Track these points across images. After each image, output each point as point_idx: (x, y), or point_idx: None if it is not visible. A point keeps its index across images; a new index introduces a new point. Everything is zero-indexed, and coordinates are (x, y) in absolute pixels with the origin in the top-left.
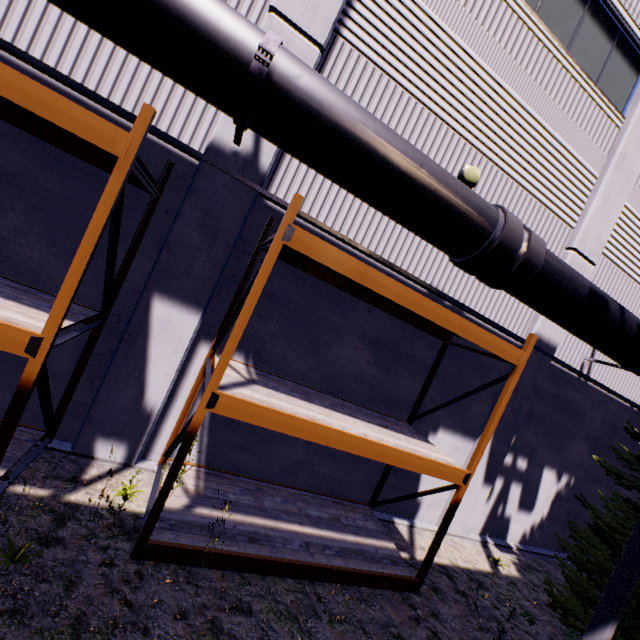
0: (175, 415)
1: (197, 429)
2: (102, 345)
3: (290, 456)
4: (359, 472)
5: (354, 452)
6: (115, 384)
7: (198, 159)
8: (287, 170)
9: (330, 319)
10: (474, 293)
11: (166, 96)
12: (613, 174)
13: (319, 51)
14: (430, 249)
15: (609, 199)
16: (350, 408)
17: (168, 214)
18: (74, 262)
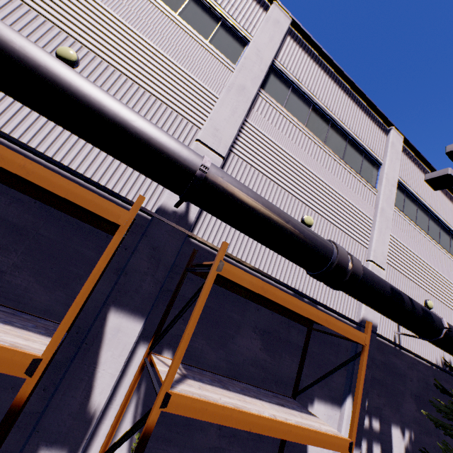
0: (112, 414)
1: (151, 429)
2: (61, 354)
3: (205, 443)
4: (260, 451)
5: (269, 434)
6: (67, 389)
7: (151, 215)
8: (204, 220)
9: (233, 317)
10: (321, 292)
11: (134, 180)
12: (380, 218)
13: (222, 159)
14: (291, 264)
15: (382, 231)
16: (253, 390)
17: (126, 250)
18: (78, 295)
